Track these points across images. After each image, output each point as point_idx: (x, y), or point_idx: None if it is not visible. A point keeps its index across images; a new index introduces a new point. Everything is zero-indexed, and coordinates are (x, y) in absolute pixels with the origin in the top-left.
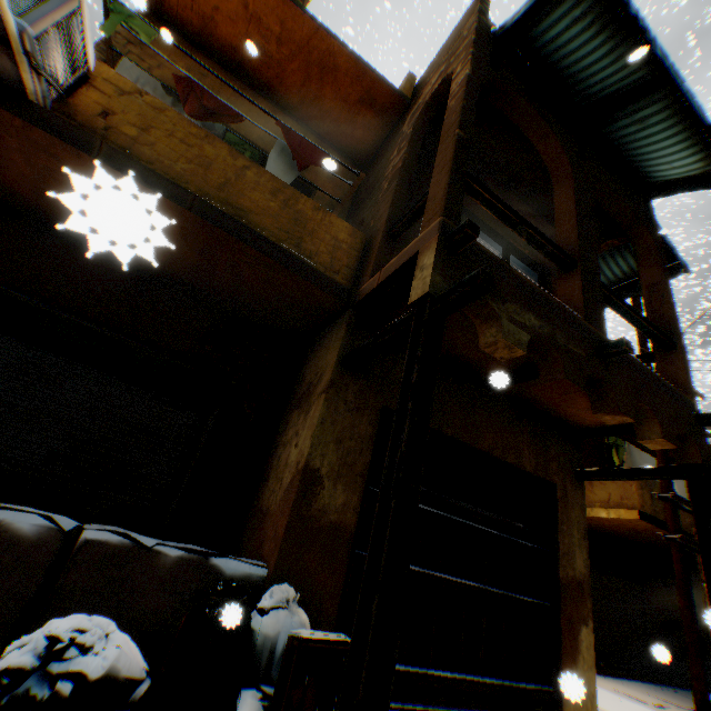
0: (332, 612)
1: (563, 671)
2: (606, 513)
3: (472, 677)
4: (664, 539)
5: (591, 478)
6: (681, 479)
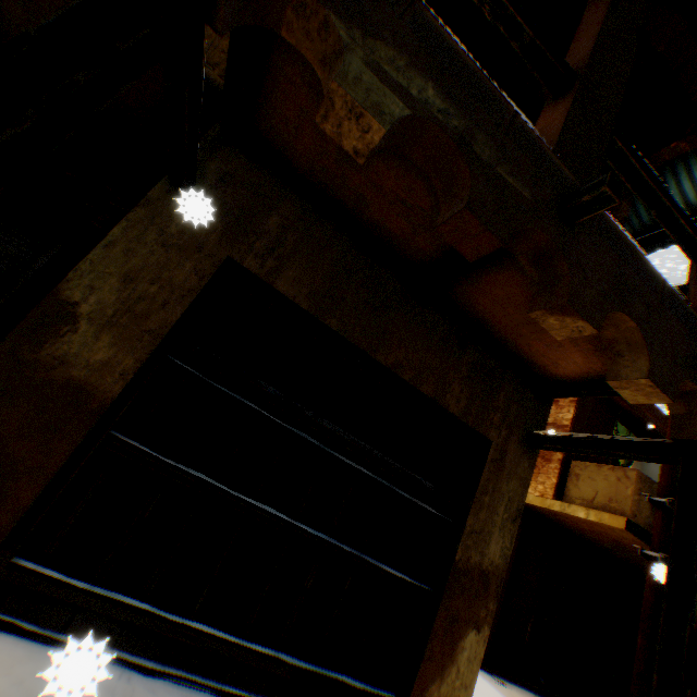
0: (27, 498)
1: (418, 680)
2: (585, 514)
3: (259, 648)
4: (642, 556)
5: (546, 445)
6: (675, 464)
